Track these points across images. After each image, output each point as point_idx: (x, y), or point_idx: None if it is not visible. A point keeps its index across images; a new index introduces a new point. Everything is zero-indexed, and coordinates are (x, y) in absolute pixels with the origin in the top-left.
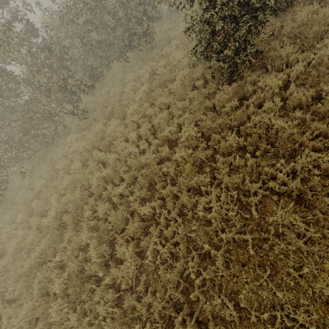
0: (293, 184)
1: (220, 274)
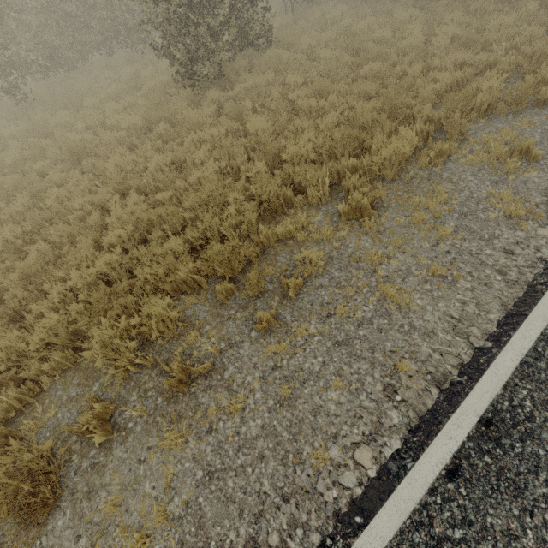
0: (180, 151)
1: (100, 202)
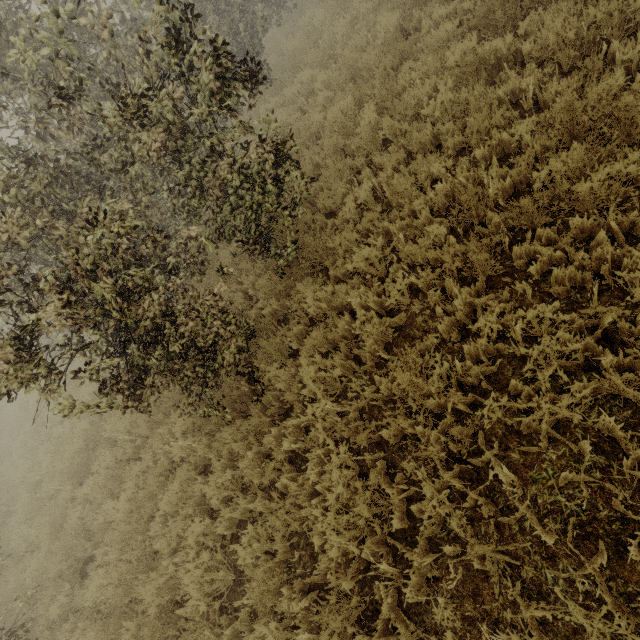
0: None
1: None
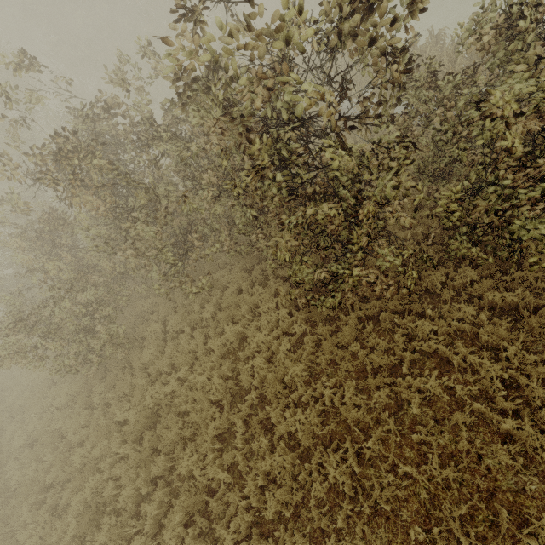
0: None
1: None
